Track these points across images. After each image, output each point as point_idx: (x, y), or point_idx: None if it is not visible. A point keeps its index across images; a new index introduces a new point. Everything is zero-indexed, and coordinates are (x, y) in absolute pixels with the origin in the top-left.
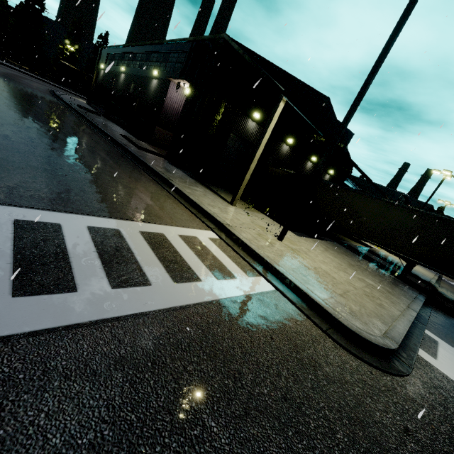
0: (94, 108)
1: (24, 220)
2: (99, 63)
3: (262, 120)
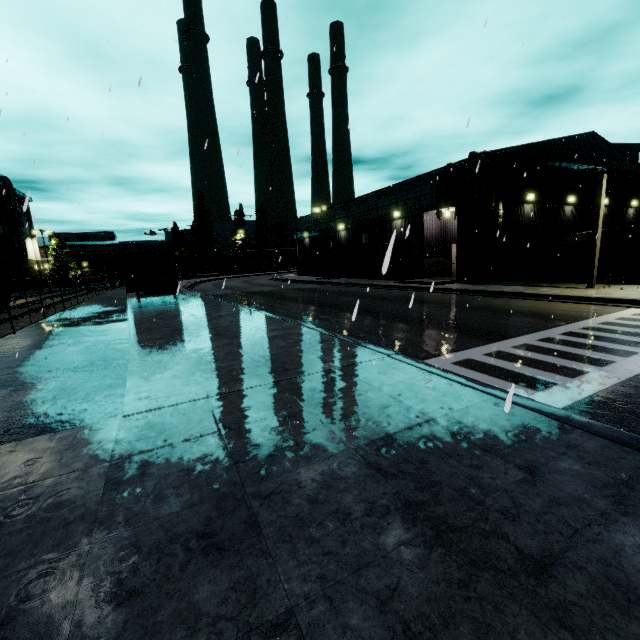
0: (311, 275)
1: (581, 328)
2: (298, 234)
3: (535, 198)
